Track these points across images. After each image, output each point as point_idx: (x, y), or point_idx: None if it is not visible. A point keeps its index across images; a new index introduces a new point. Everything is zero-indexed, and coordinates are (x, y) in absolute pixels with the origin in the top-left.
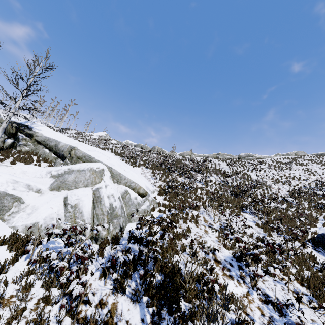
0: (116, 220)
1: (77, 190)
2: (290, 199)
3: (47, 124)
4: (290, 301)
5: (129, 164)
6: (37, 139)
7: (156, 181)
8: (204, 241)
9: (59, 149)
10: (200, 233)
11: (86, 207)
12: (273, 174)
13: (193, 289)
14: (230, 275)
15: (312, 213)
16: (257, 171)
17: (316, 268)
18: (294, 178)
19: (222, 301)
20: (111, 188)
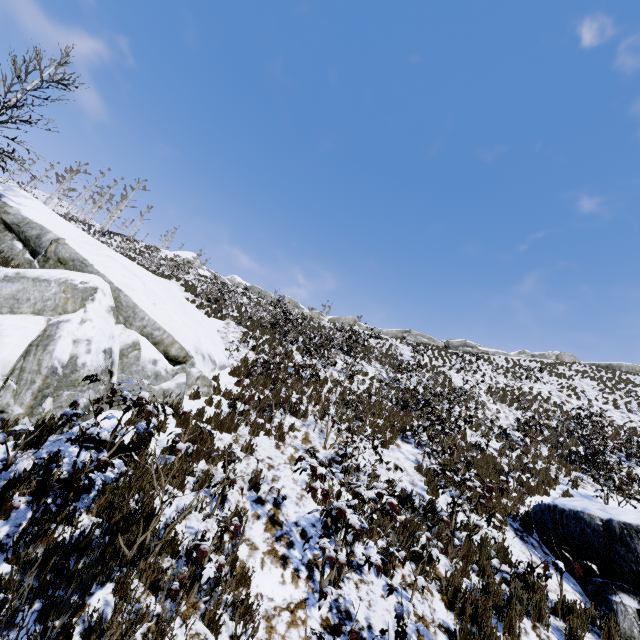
0: (70, 392)
1: (8, 315)
2: (516, 435)
3: (85, 219)
4: (398, 638)
5: (200, 309)
6: (6, 220)
7: (237, 347)
8: (264, 474)
9: (40, 243)
10: (275, 460)
11: (5, 350)
12: (498, 383)
13: (151, 567)
14: (285, 557)
15: (551, 469)
16: (468, 372)
17: (504, 576)
18: (538, 398)
19: (210, 608)
20: (94, 326)
